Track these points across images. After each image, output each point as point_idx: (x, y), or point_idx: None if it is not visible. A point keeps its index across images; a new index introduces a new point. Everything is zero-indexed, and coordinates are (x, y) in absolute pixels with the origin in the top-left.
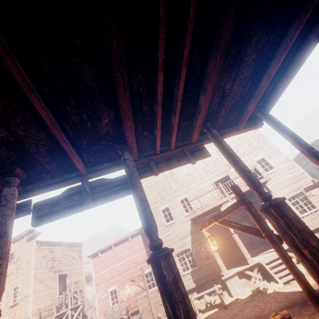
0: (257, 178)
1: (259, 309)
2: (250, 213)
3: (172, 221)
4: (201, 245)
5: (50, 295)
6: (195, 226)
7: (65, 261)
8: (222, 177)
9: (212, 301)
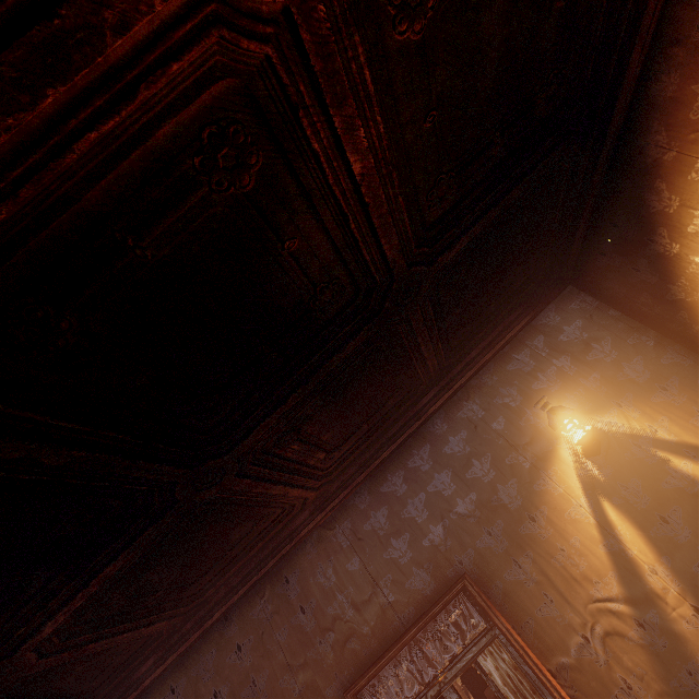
0: None
1: None
2: None
3: None
4: None
5: None
6: None
7: None
8: None
9: None
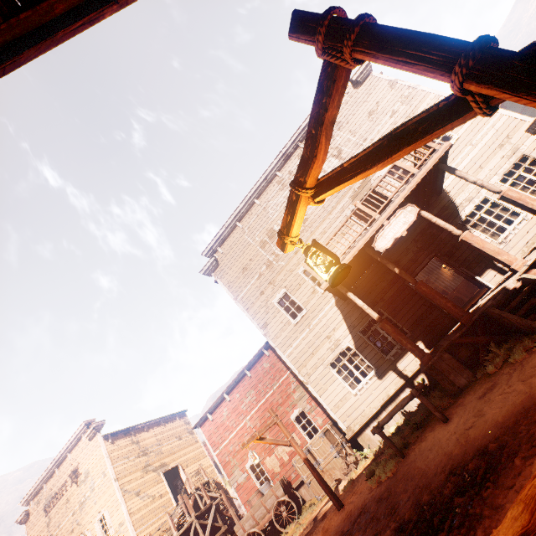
0: (425, 158)
1: (517, 396)
2: (376, 47)
3: (301, 313)
4: (376, 339)
5: (161, 508)
6: (344, 304)
7: (166, 448)
8: (361, 197)
9: (418, 418)
